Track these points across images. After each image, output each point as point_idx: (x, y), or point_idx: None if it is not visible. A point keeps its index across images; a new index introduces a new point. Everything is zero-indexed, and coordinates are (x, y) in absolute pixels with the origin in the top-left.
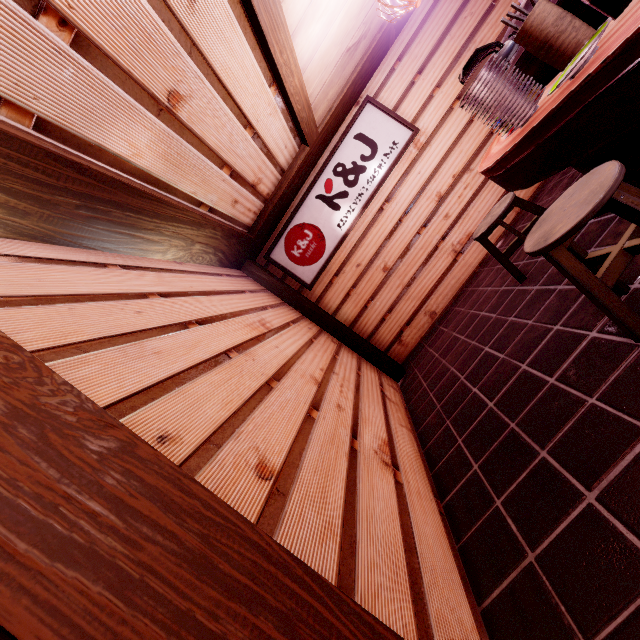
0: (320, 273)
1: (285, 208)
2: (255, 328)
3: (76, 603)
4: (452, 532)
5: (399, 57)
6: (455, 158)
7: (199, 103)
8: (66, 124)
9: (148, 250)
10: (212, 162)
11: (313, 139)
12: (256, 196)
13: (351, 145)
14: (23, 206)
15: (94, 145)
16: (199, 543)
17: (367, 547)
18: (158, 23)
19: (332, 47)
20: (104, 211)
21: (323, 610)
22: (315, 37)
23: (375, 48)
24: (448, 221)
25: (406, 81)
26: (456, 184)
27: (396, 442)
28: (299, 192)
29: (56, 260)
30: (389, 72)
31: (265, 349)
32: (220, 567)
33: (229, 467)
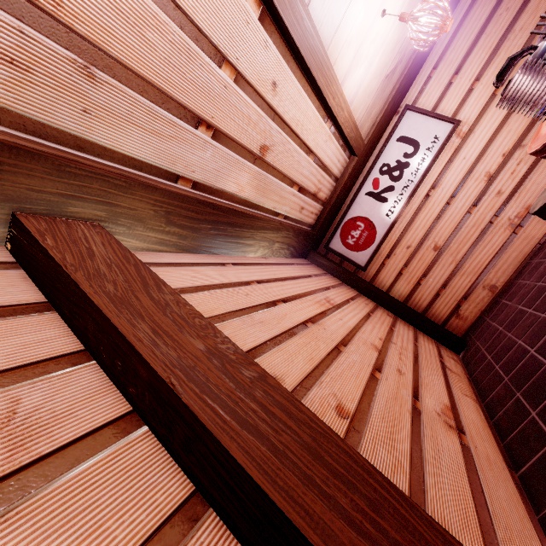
0: (372, 256)
1: (339, 207)
2: (322, 304)
3: (256, 452)
4: (530, 502)
5: (434, 66)
6: (503, 138)
7: (278, 148)
8: (206, 181)
9: (246, 251)
10: (286, 184)
11: (360, 150)
12: (317, 201)
13: (394, 147)
14: (185, 233)
15: (219, 190)
16: (311, 441)
17: (435, 489)
18: (255, 109)
19: (373, 79)
20: (223, 229)
21: (400, 508)
22: (359, 78)
23: (411, 67)
24: (501, 197)
25: (443, 84)
26: (507, 162)
27: (459, 409)
28: (350, 192)
29: (200, 263)
30: (425, 81)
31: (332, 321)
32: (325, 458)
33: (317, 404)
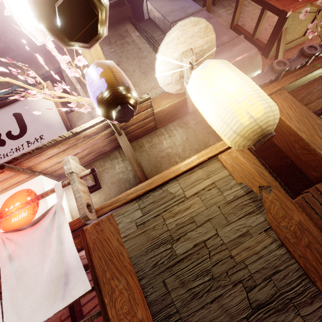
0: None
1: None
2: None
3: None
4: None
5: None
6: None
7: None
8: None
9: None
10: None
11: None
12: None
13: None
14: None
15: None
16: None
17: None
18: None
19: None
20: None
21: None
22: None
23: None
24: None
25: None
26: None
27: None
28: None
29: None
30: None
31: None
32: None
33: None
